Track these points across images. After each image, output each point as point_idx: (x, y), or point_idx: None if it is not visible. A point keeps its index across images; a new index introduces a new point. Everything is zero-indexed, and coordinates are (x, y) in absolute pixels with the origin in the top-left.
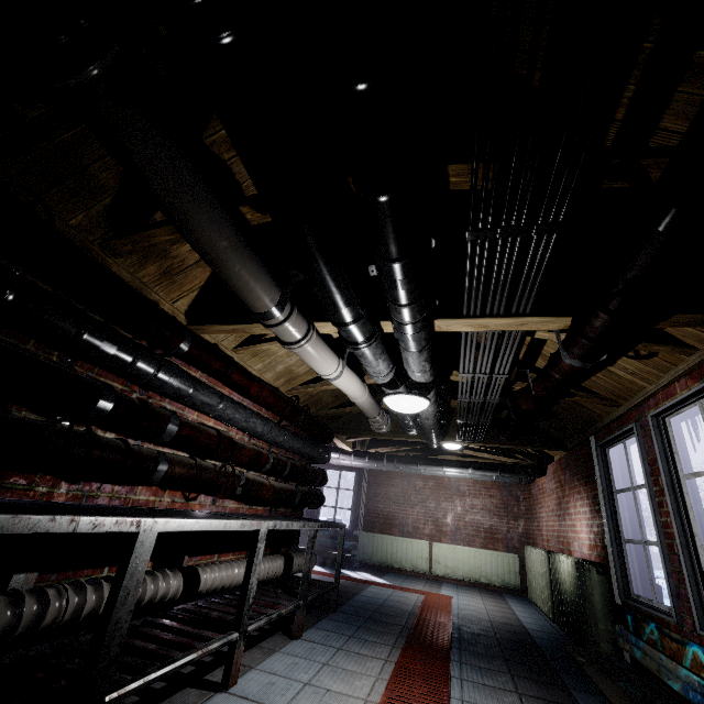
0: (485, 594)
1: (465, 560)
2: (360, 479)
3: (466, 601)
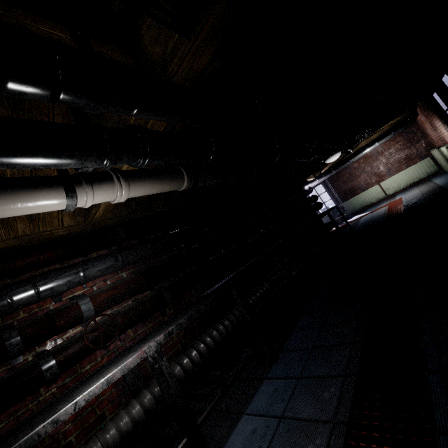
0: (419, 185)
1: (401, 179)
2: (325, 185)
3: (409, 194)
